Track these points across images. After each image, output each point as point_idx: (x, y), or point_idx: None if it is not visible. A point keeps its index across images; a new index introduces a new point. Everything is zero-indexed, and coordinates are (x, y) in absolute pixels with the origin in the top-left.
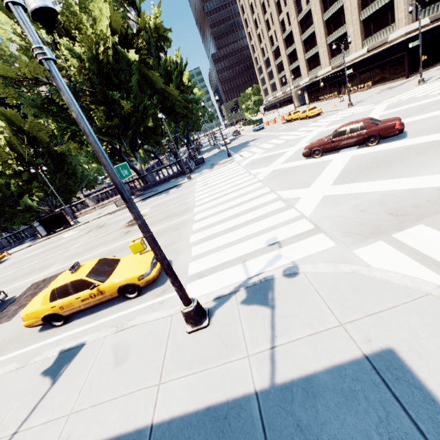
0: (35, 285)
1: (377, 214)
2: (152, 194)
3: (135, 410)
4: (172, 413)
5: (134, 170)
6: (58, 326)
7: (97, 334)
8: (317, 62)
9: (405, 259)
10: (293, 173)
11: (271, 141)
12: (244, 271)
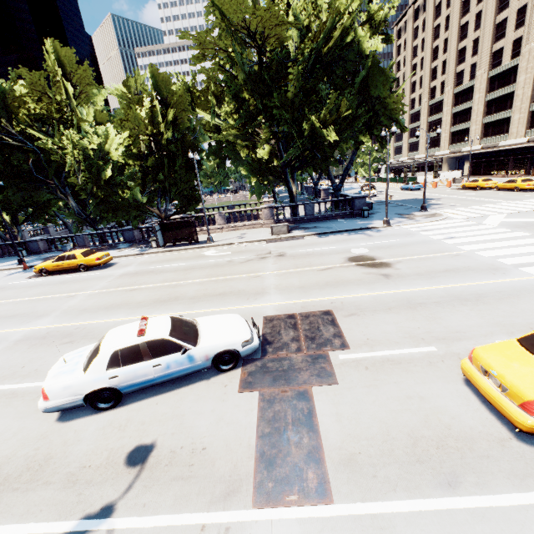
0: (281, 322)
1: None
2: (328, 230)
3: None
4: None
5: (290, 193)
6: None
7: None
8: (502, 129)
9: None
10: None
11: (490, 206)
12: None
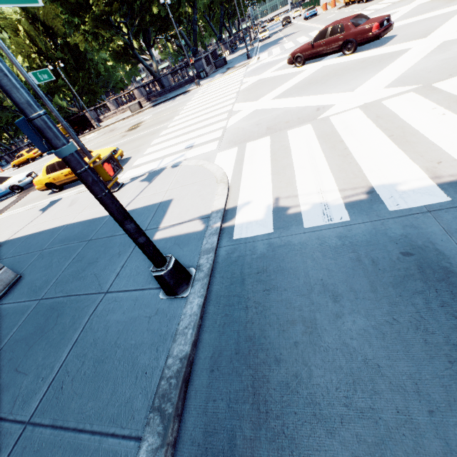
0: None
1: (261, 128)
2: (162, 100)
3: (66, 220)
4: (78, 221)
5: (149, 71)
6: (57, 192)
7: (69, 194)
8: None
9: (232, 159)
10: (265, 84)
11: (298, 39)
12: (158, 164)
